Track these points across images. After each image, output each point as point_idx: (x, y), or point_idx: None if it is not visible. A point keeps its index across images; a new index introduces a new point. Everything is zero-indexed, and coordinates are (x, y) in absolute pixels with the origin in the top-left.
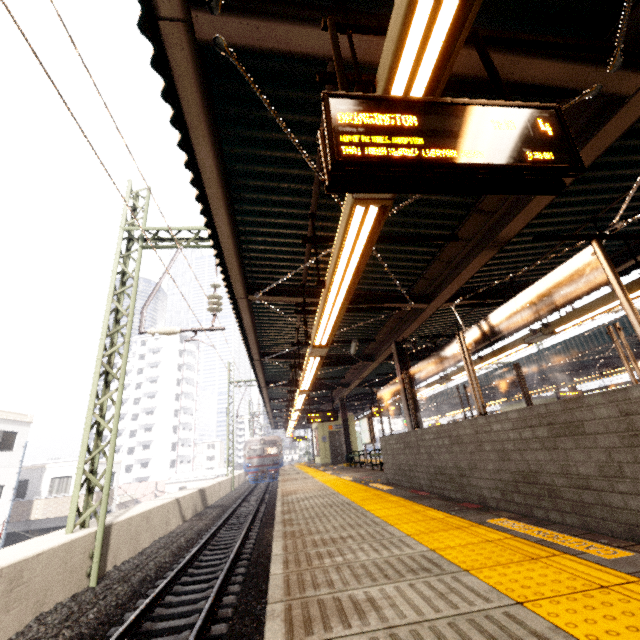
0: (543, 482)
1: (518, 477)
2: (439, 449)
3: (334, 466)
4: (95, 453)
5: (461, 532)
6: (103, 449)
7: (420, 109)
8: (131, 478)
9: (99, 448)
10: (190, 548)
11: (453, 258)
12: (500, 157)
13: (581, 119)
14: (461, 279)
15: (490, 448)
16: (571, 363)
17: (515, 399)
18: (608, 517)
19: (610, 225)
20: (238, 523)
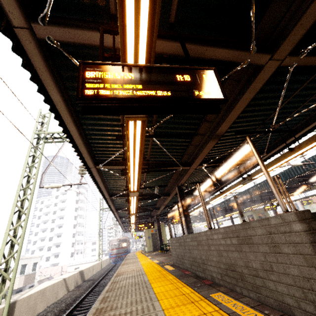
0: (238, 270)
1: (227, 266)
2: (193, 247)
3: (154, 252)
4: (7, 258)
5: (193, 306)
6: (13, 255)
7: (137, 70)
8: (49, 264)
9: (10, 255)
10: (67, 310)
11: (198, 144)
12: (180, 94)
13: (245, 76)
14: (203, 154)
15: (213, 248)
16: (269, 191)
17: (244, 211)
18: (269, 295)
19: (271, 126)
20: (99, 290)
